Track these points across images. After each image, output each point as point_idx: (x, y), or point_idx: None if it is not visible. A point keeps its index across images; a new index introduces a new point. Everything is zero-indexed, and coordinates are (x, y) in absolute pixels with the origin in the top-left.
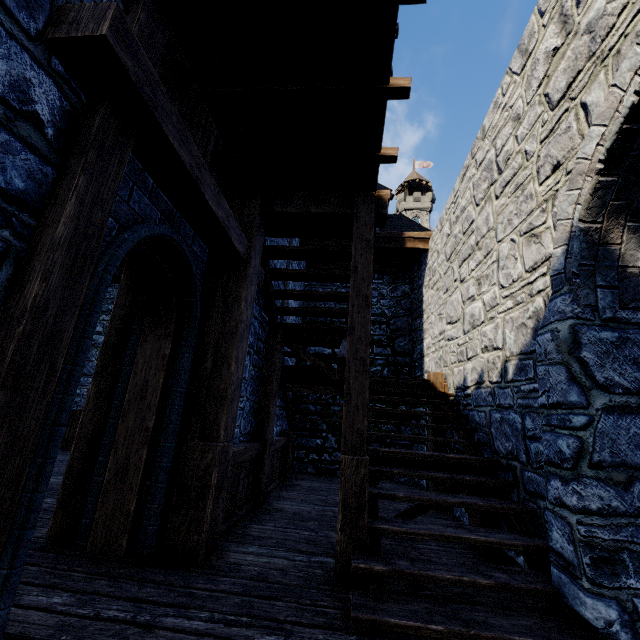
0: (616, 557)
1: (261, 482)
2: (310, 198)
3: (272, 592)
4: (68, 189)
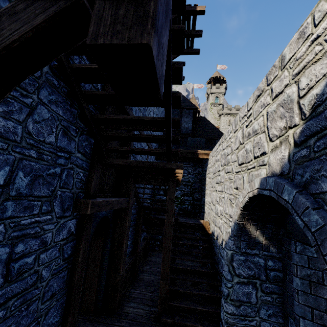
0: (232, 326)
1: (135, 269)
2: (152, 178)
3: (137, 326)
4: (80, 246)
